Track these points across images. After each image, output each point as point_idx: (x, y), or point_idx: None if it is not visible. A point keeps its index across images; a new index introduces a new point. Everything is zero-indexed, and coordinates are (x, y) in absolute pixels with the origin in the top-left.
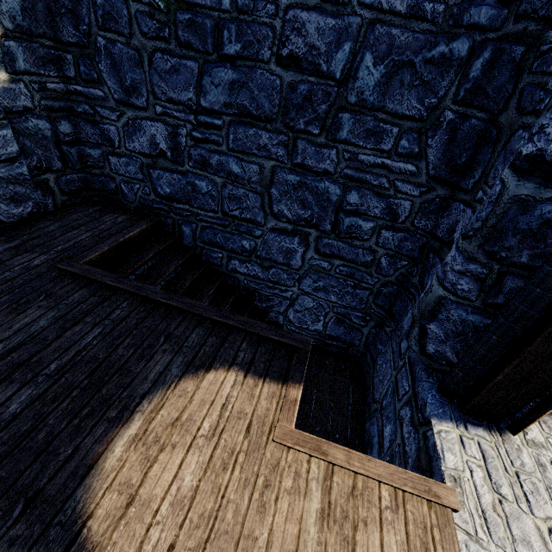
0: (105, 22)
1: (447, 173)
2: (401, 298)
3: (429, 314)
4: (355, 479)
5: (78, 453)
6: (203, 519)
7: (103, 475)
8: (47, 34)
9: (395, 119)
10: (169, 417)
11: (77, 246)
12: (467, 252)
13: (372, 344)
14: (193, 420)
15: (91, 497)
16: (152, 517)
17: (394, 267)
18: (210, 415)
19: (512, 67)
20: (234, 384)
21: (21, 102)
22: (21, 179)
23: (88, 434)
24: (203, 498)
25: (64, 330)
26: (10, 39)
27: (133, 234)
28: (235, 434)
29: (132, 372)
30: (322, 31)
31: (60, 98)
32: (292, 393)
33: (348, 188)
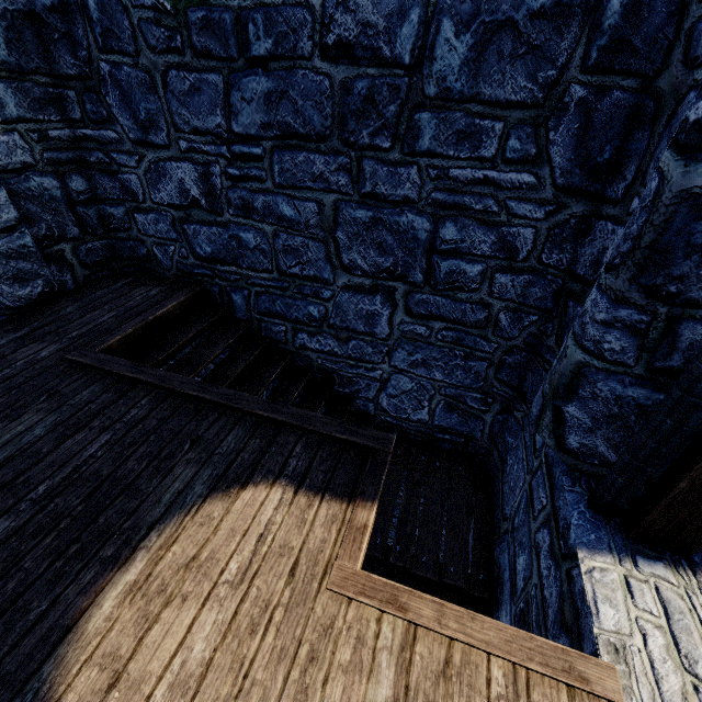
0: (106, 42)
1: (583, 180)
2: (533, 370)
3: (565, 390)
4: (451, 649)
5: (55, 609)
6: None
7: (82, 642)
8: (41, 68)
9: (496, 110)
10: (183, 554)
11: (95, 330)
12: (612, 291)
13: (499, 436)
14: (216, 559)
15: (63, 674)
16: None
17: (519, 326)
18: (241, 551)
19: None
20: (278, 504)
21: (17, 157)
22: (24, 253)
23: (72, 581)
24: (216, 677)
25: (63, 440)
26: None
27: (166, 309)
28: (274, 579)
29: (142, 492)
30: None
31: (68, 148)
32: (361, 516)
33: (440, 219)
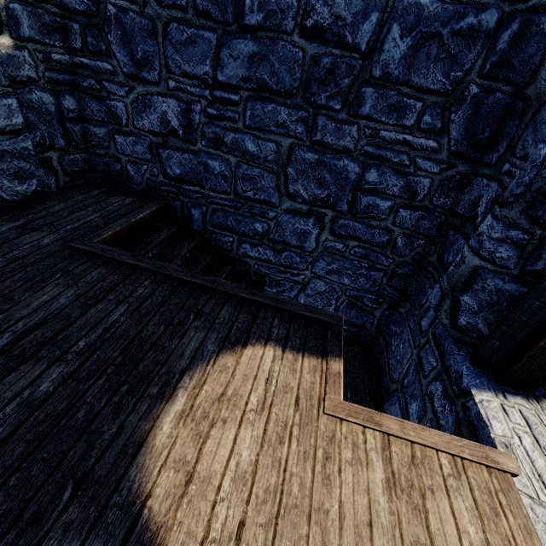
0: None
1: (469, 149)
2: (417, 278)
3: (463, 285)
4: (412, 449)
5: (124, 431)
6: (269, 494)
7: (154, 453)
8: None
9: (419, 93)
10: (214, 392)
11: (86, 226)
12: (507, 218)
13: (384, 326)
14: (239, 395)
15: (146, 476)
16: (215, 494)
17: (410, 247)
18: (256, 389)
19: (540, 39)
20: (273, 359)
21: (25, 71)
22: (25, 154)
23: (131, 411)
24: (264, 472)
25: (87, 308)
26: (15, 1)
27: (143, 215)
28: (285, 407)
29: (167, 348)
30: (349, 0)
31: (65, 71)
32: (334, 367)
33: (367, 166)
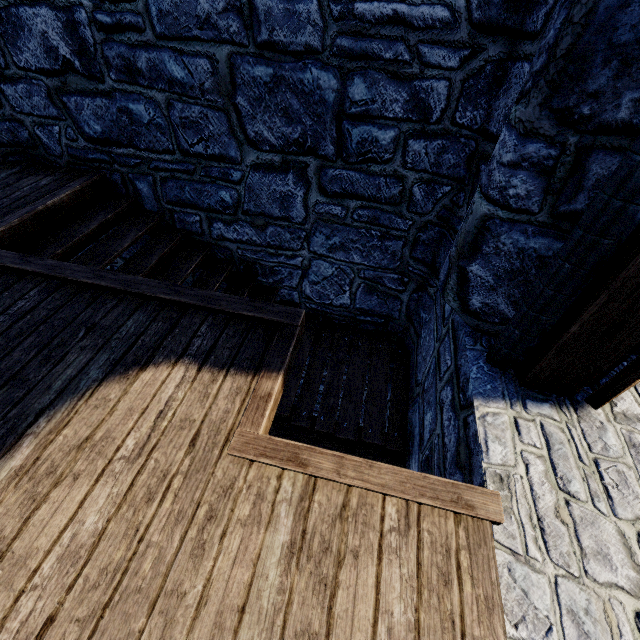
0: None
1: (501, 11)
2: (445, 244)
3: (470, 249)
4: (349, 495)
5: None
6: (106, 575)
7: None
8: None
9: None
10: (75, 437)
11: None
12: (522, 123)
13: (414, 314)
14: (112, 438)
15: None
16: (27, 581)
17: (433, 199)
18: (139, 428)
19: None
20: (180, 382)
21: None
22: None
23: None
24: (110, 545)
25: None
26: None
27: (59, 199)
28: (173, 450)
29: (29, 381)
30: None
31: None
32: (265, 386)
33: (347, 74)
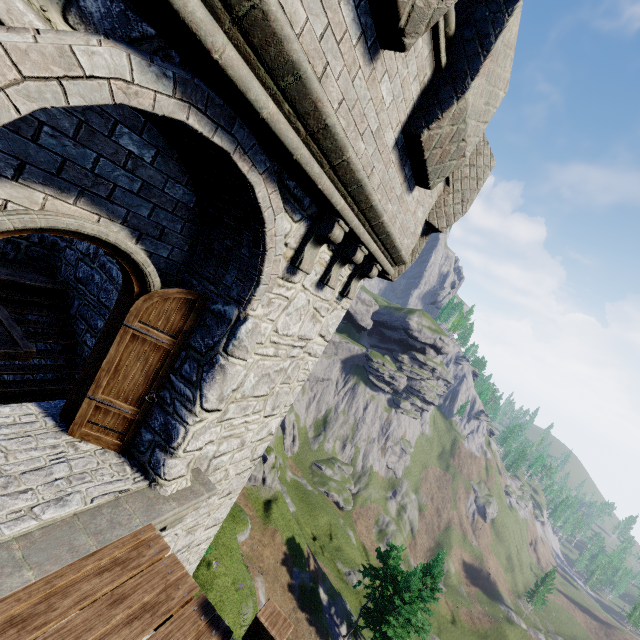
0: None
1: None
2: None
3: None
4: None
5: None
6: None
7: None
8: None
9: None
10: None
11: None
12: None
13: None
14: None
15: None
16: None
17: None
18: None
19: None
20: None
21: None
22: None
23: None
24: None
25: None
26: None
27: (34, 284)
28: None
29: None
30: None
31: None
32: None
33: None
